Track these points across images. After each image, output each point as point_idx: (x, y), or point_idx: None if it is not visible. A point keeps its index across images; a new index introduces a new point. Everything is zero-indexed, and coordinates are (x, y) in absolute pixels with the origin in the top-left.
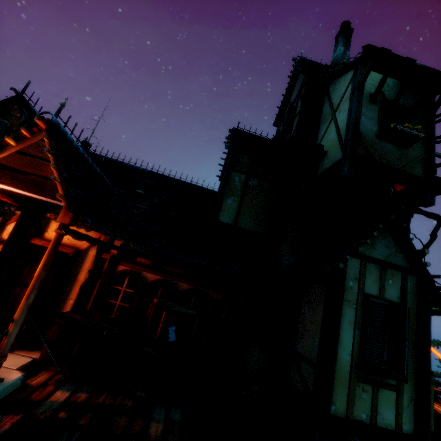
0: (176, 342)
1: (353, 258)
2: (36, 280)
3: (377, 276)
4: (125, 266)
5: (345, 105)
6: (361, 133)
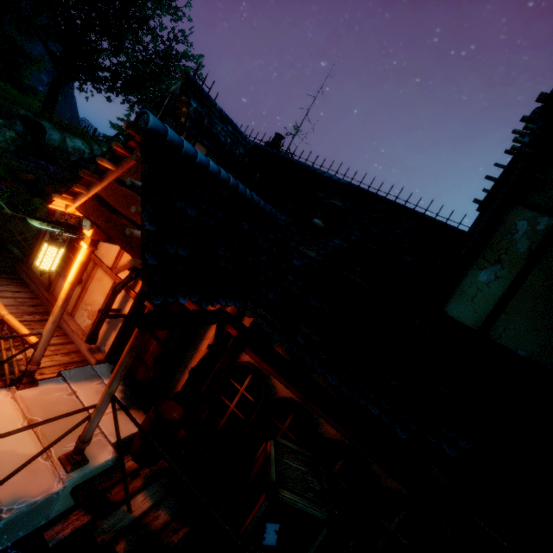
0: (277, 548)
1: None
2: (119, 366)
3: None
4: (251, 357)
5: None
6: None
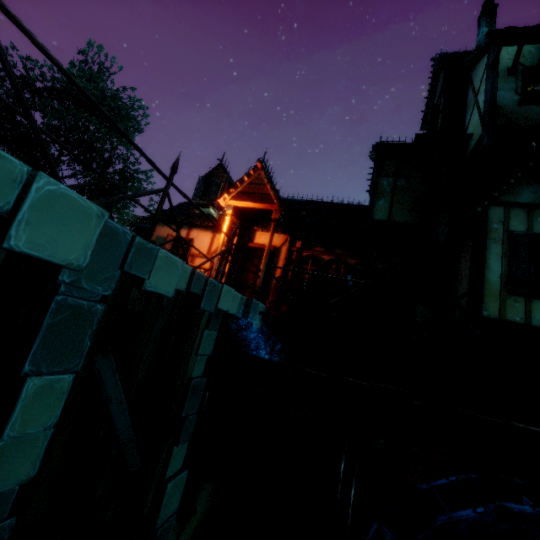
0: (353, 286)
1: (495, 207)
2: (267, 250)
3: (524, 217)
4: (308, 252)
5: (484, 86)
6: (499, 106)
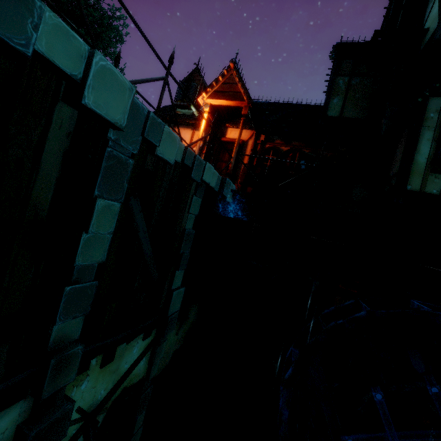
0: (305, 169)
1: (435, 98)
2: (237, 141)
3: None
4: (270, 145)
5: None
6: None
